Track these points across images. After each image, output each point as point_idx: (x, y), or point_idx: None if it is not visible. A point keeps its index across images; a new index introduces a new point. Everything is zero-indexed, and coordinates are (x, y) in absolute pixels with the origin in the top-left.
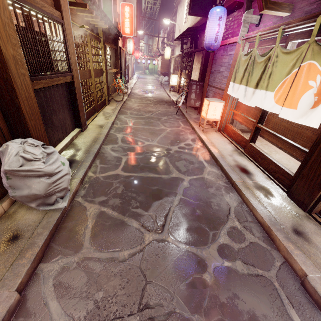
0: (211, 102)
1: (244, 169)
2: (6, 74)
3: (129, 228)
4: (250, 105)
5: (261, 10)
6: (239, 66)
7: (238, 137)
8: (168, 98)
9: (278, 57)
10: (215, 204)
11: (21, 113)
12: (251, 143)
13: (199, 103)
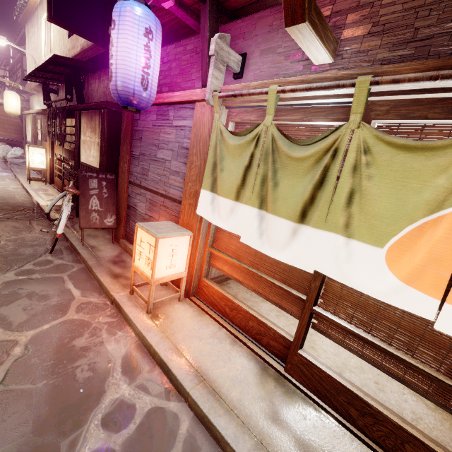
0: (161, 238)
1: None
2: None
3: None
4: (289, 262)
5: (295, 22)
6: (222, 156)
7: (249, 321)
8: (24, 196)
9: (372, 155)
10: None
11: None
12: (303, 354)
13: (113, 219)
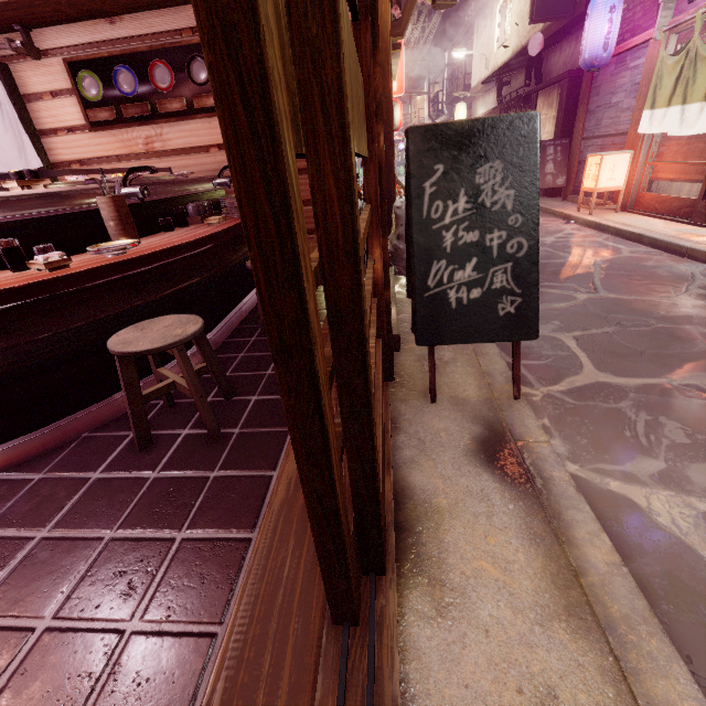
0: (605, 156)
1: (701, 236)
2: (389, 127)
3: (548, 293)
4: (696, 132)
5: None
6: (662, 77)
7: (672, 204)
8: None
9: None
10: (663, 272)
11: (392, 176)
12: (704, 201)
13: (563, 179)
